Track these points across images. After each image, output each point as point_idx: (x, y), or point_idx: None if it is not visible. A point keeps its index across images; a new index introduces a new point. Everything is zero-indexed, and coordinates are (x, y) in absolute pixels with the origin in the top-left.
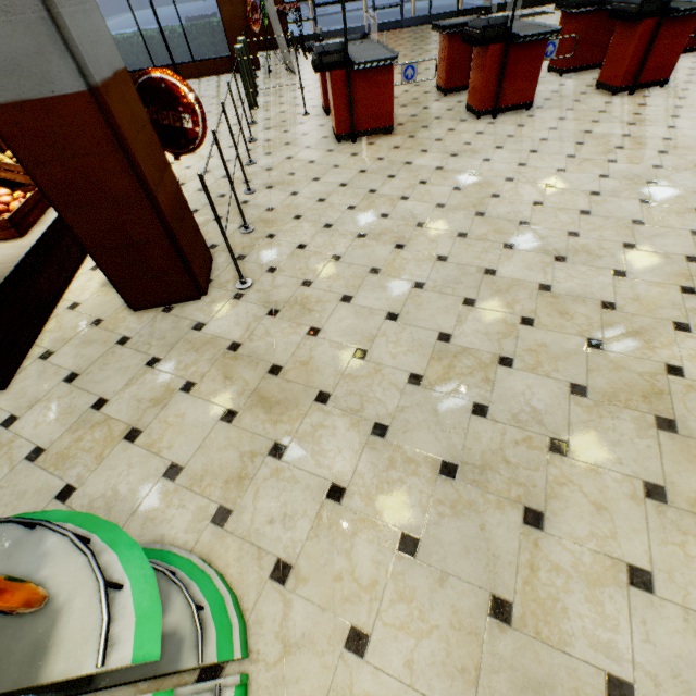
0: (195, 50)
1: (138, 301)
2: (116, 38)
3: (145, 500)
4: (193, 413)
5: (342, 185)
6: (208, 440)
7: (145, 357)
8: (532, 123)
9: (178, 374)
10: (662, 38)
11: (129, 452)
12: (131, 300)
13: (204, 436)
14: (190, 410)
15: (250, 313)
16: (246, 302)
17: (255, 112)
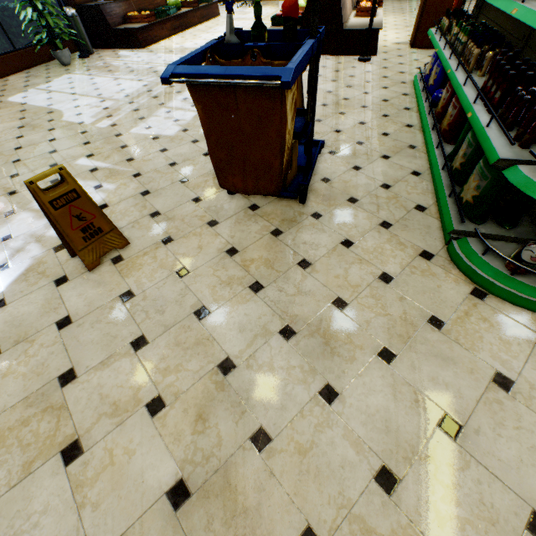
0: None
1: (418, 44)
2: None
3: None
4: None
5: None
6: None
7: (425, 56)
8: None
9: None
10: None
11: None
12: (416, 42)
13: None
14: None
15: None
16: None
17: None
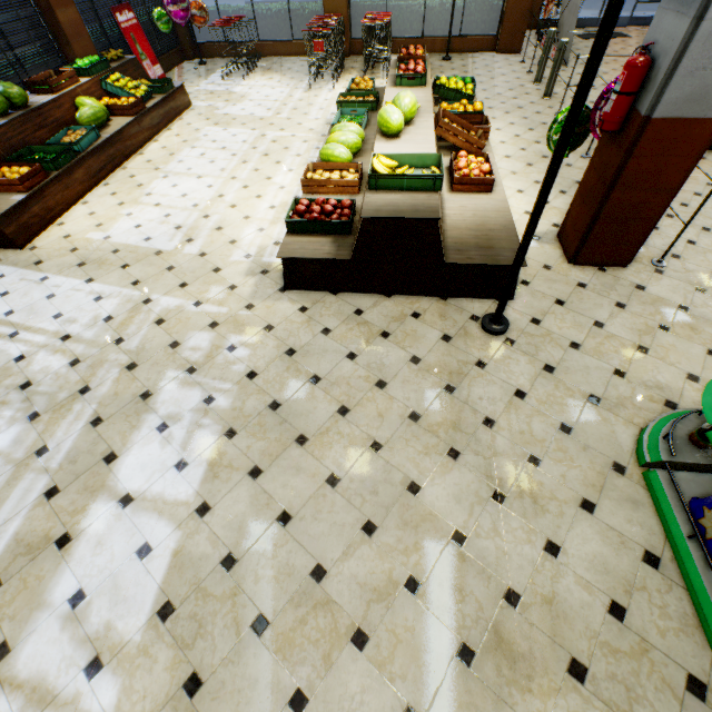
0: (464, 25)
1: (584, 259)
2: (401, 5)
3: (683, 390)
4: (681, 346)
5: (696, 194)
6: (706, 365)
7: (609, 300)
8: None
9: (648, 318)
10: None
11: (648, 360)
12: (581, 257)
13: (702, 362)
14: (677, 343)
15: (679, 287)
16: (669, 278)
17: (549, 102)
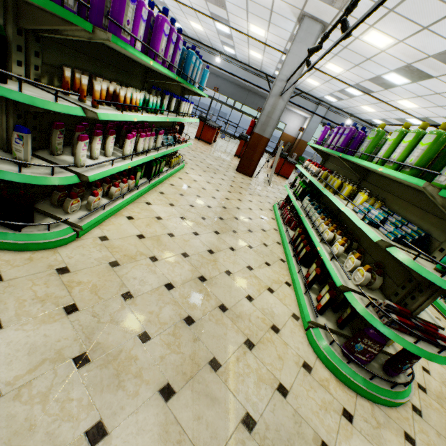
0: None
1: None
2: None
3: None
4: None
5: None
6: None
7: None
8: None
9: None
10: (207, 129)
11: None
12: None
13: None
14: None
15: None
16: None
17: None
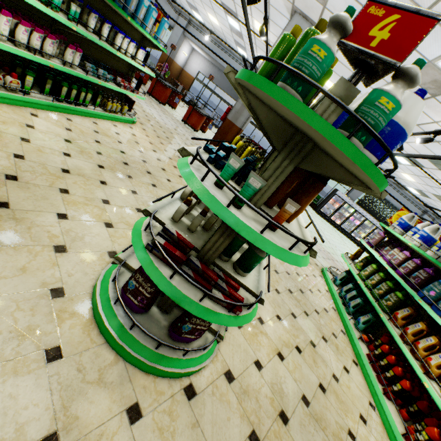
0: None
1: None
2: None
3: None
4: None
5: None
6: None
7: None
8: (151, 99)
9: None
10: (195, 115)
11: None
12: None
13: None
14: None
15: None
16: None
17: None
